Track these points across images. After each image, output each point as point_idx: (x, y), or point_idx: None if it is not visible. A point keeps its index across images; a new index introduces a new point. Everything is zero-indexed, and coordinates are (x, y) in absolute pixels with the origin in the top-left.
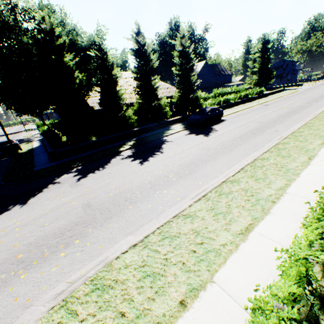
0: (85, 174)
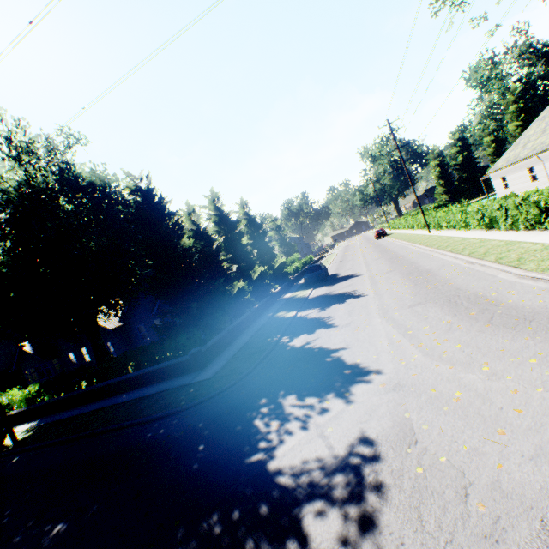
0: (321, 326)
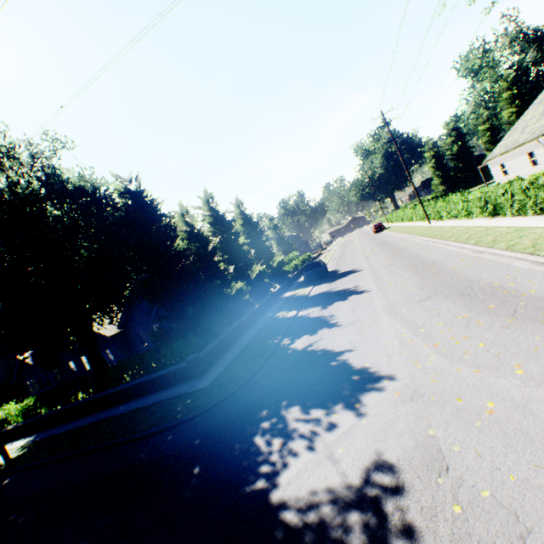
0: (324, 326)
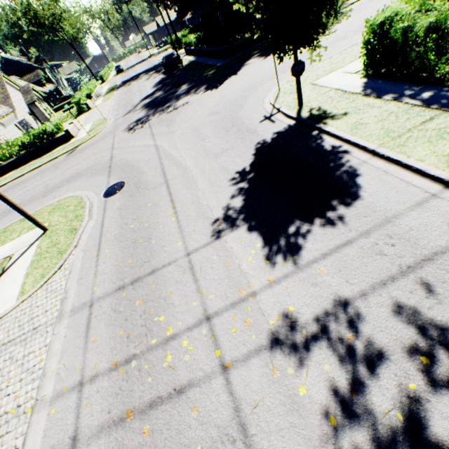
0: (267, 55)
